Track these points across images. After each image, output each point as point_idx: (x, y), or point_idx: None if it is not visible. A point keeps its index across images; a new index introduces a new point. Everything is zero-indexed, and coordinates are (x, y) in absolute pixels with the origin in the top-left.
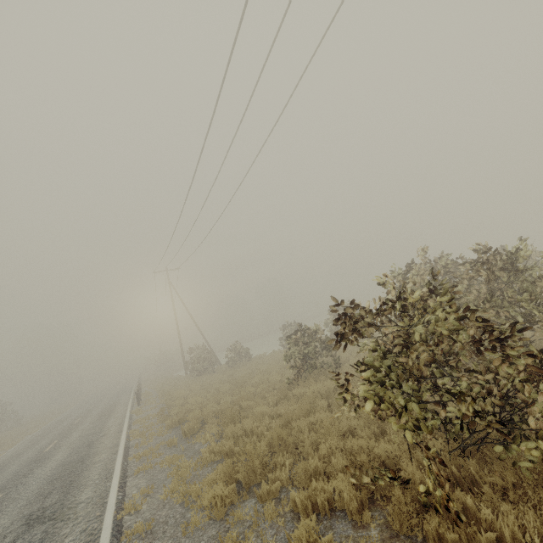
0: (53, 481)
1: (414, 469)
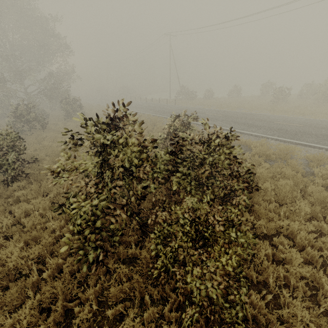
0: (223, 112)
1: None
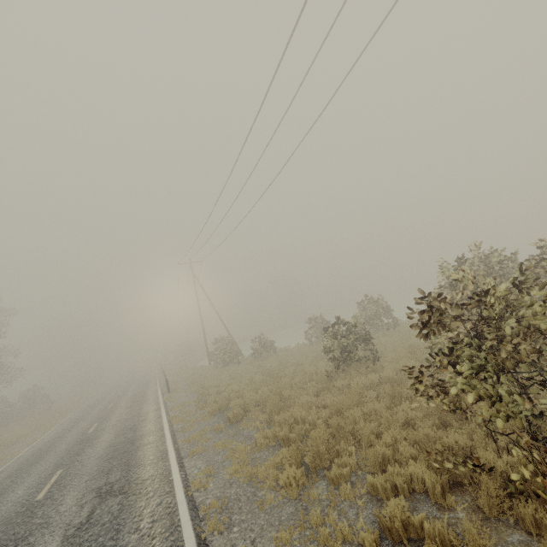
0: (109, 459)
1: (495, 458)
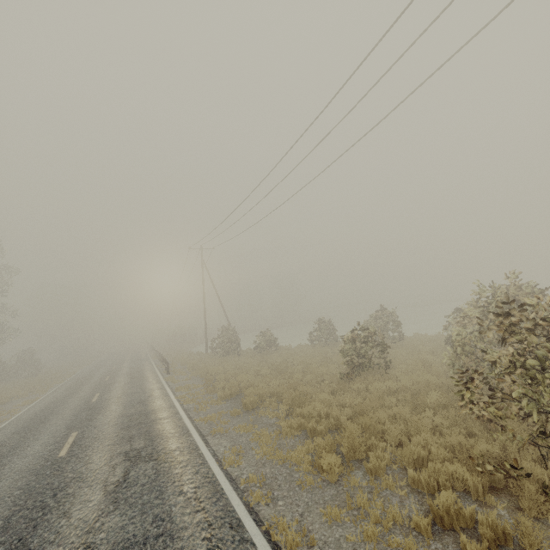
0: (126, 428)
1: (533, 468)
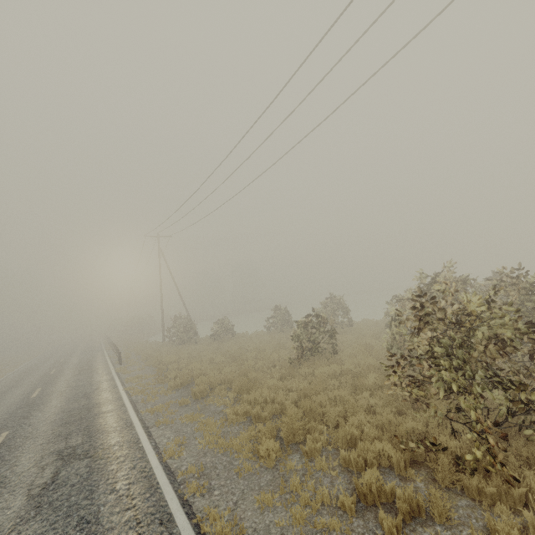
0: (64, 424)
1: (448, 441)
